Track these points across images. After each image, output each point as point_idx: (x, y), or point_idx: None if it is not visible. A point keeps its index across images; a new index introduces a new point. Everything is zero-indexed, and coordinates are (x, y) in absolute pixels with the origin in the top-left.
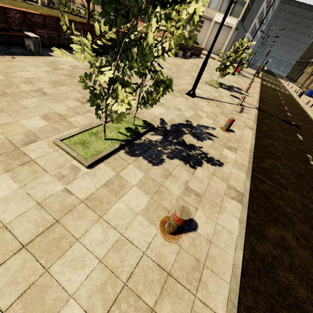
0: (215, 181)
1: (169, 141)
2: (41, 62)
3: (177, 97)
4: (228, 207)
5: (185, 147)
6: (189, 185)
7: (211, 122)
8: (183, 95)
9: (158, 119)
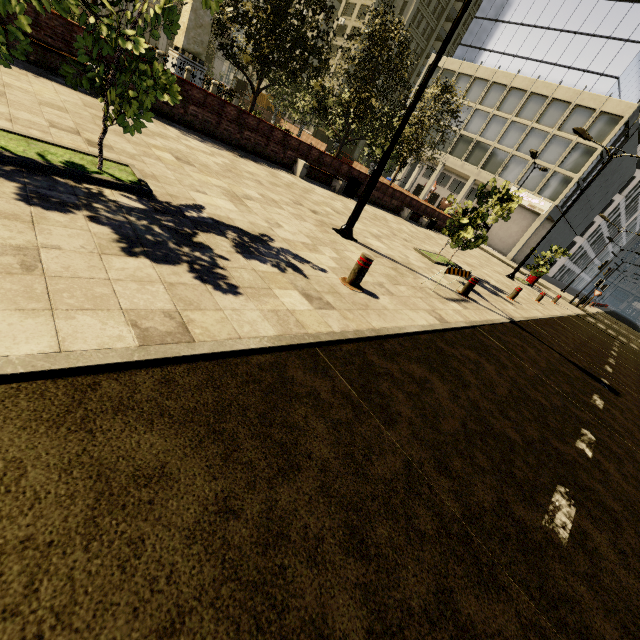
0: (147, 290)
1: (150, 217)
2: (78, 97)
3: (303, 221)
4: (79, 322)
5: (176, 238)
6: (43, 251)
7: (332, 265)
8: (324, 226)
9: (189, 202)
